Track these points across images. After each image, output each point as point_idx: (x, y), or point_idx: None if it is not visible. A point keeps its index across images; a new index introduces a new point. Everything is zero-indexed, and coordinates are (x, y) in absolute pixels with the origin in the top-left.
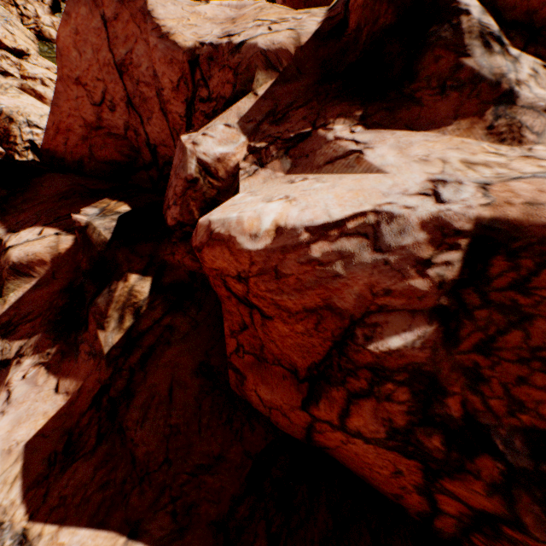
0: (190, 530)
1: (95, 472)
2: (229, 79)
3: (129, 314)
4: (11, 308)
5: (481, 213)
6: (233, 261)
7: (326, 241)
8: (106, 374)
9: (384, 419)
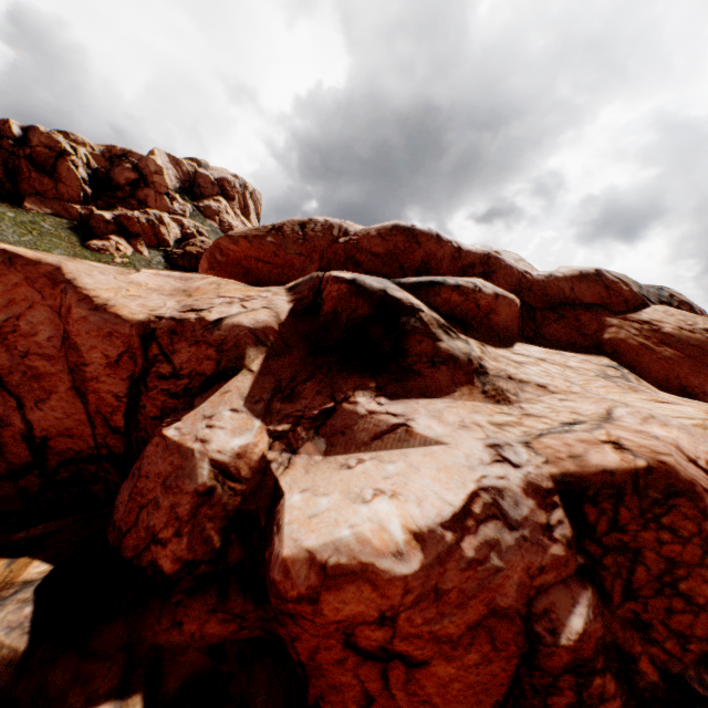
0: None
1: None
2: (211, 355)
3: None
4: None
5: (551, 470)
6: (375, 598)
7: (470, 534)
8: None
9: None
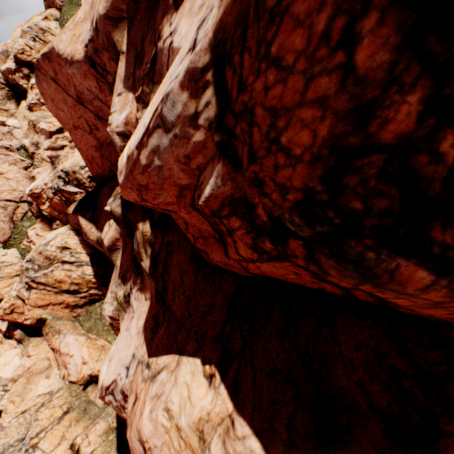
0: (205, 345)
1: (165, 330)
2: (108, 57)
3: (147, 247)
4: (120, 269)
5: (209, 36)
6: (130, 193)
7: (144, 149)
8: (154, 283)
9: (246, 244)
